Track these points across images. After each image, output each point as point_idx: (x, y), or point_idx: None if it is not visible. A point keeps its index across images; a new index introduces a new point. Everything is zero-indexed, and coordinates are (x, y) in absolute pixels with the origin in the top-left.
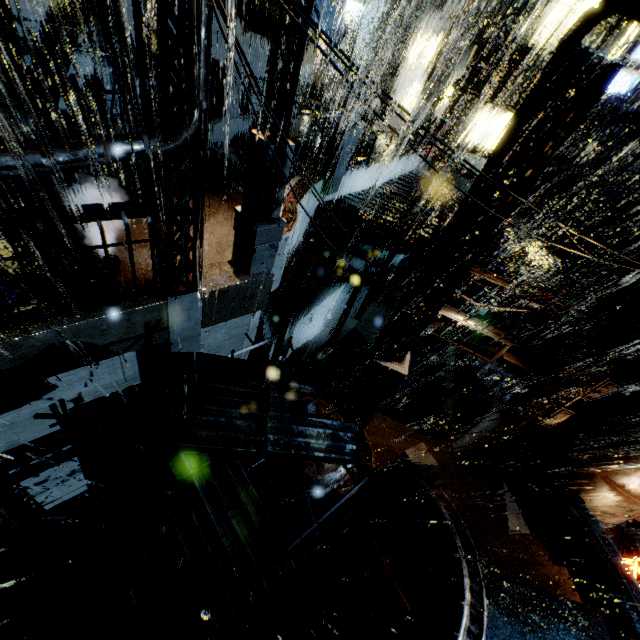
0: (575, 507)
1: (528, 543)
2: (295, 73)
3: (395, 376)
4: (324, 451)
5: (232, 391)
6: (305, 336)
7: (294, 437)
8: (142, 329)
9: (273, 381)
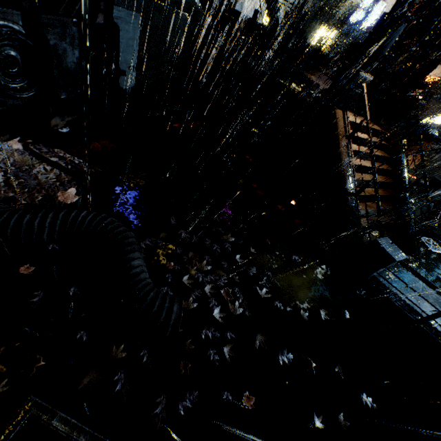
0: None
1: None
2: None
3: None
4: None
5: None
6: None
7: None
8: None
9: None
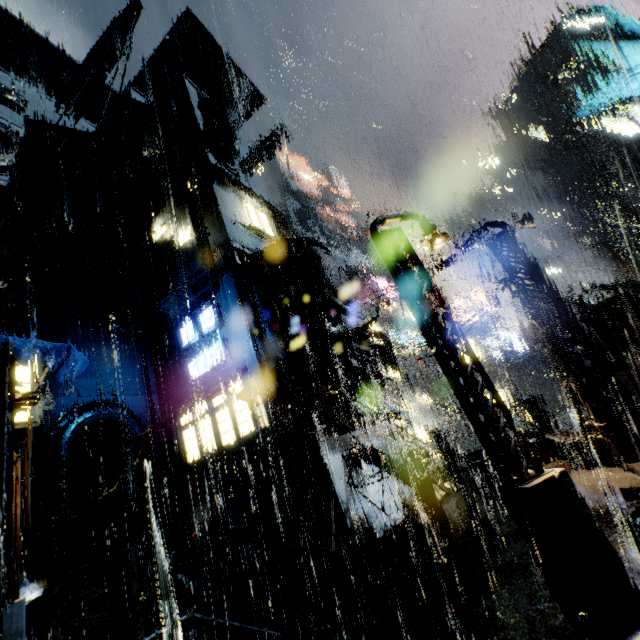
0: None
1: None
2: None
3: None
4: None
5: None
6: None
7: None
8: None
9: None
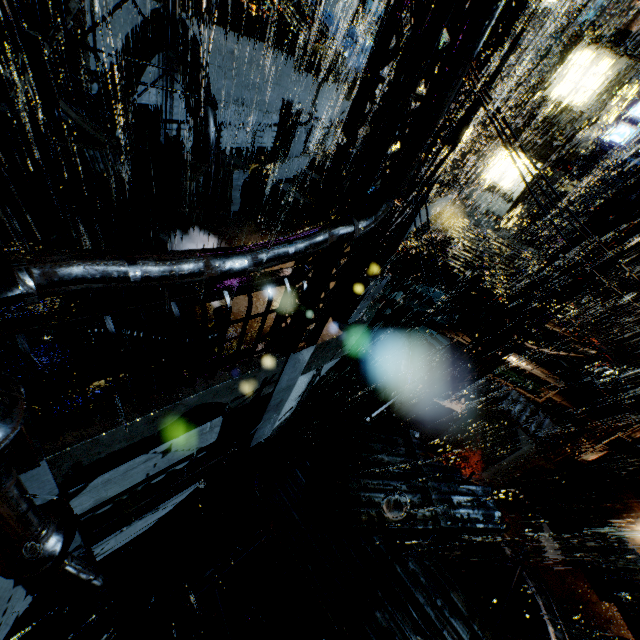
0: (619, 543)
1: (573, 579)
2: (450, 151)
3: (453, 415)
4: (482, 521)
5: (391, 461)
6: (331, 363)
7: (456, 509)
8: (259, 384)
9: (416, 446)
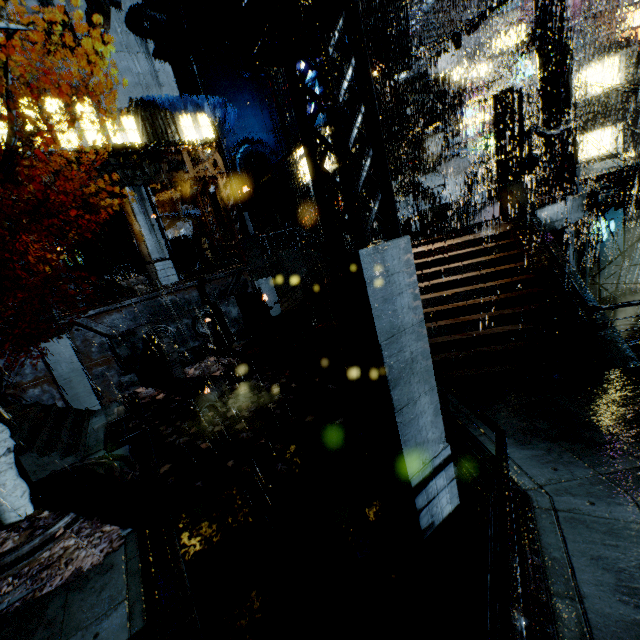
0: None
1: None
2: (574, 105)
3: None
4: None
5: None
6: None
7: None
8: (560, 216)
9: None
